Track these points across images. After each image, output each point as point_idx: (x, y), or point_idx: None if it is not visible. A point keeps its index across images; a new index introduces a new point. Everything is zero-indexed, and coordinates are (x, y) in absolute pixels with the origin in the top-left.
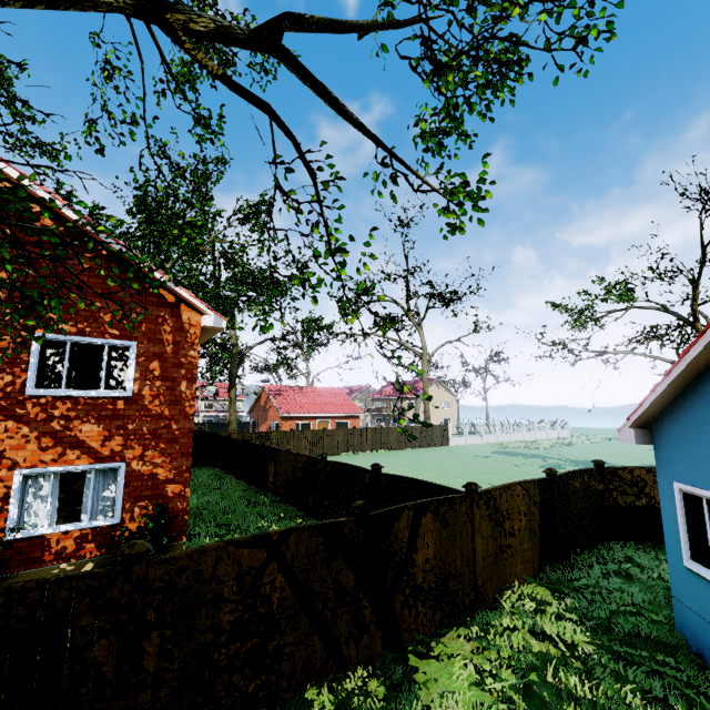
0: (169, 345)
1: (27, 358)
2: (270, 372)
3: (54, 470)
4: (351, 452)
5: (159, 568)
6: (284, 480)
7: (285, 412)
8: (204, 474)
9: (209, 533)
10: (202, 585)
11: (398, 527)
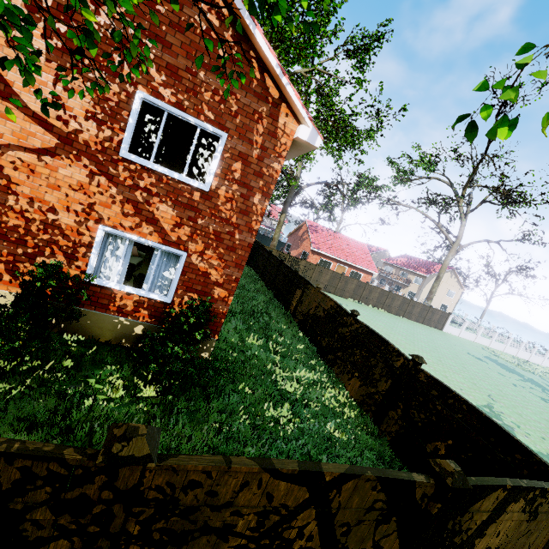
0: (256, 148)
1: (126, 117)
2: (315, 210)
3: (130, 237)
4: (356, 300)
5: (159, 474)
6: (306, 311)
7: (316, 247)
8: (245, 272)
9: (236, 331)
10: (212, 510)
11: (479, 506)
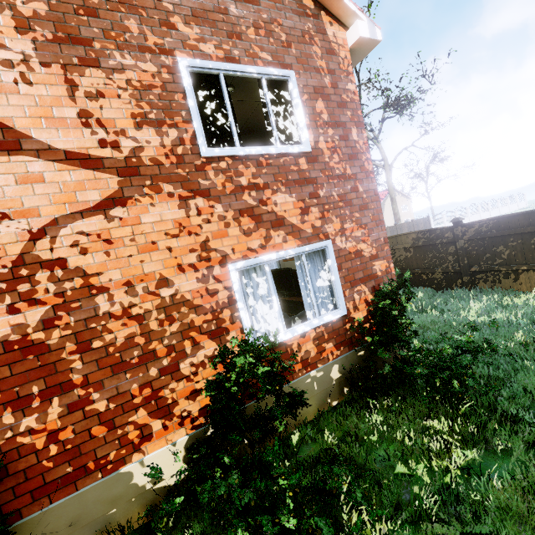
0: (325, 76)
1: (182, 101)
2: None
3: (267, 260)
4: None
5: None
6: None
7: None
8: None
9: None
10: None
11: None
